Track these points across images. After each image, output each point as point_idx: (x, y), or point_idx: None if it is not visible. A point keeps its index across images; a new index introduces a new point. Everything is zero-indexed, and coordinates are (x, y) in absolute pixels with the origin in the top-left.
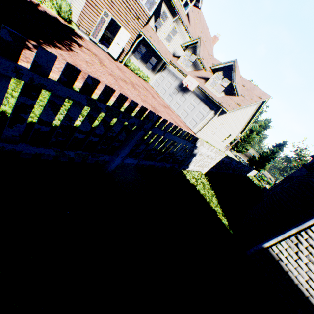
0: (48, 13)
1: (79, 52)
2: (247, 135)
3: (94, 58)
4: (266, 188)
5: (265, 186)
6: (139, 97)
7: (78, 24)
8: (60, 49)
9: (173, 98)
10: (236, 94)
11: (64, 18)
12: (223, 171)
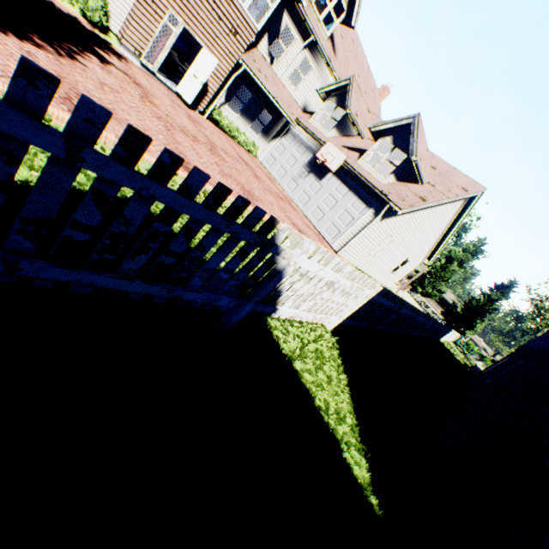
0: (57, 7)
1: (93, 67)
2: (441, 265)
3: (133, 87)
4: (478, 369)
5: (475, 363)
6: (216, 167)
7: (121, 35)
8: (37, 46)
9: (298, 185)
10: (419, 181)
11: (92, 21)
12: (385, 328)
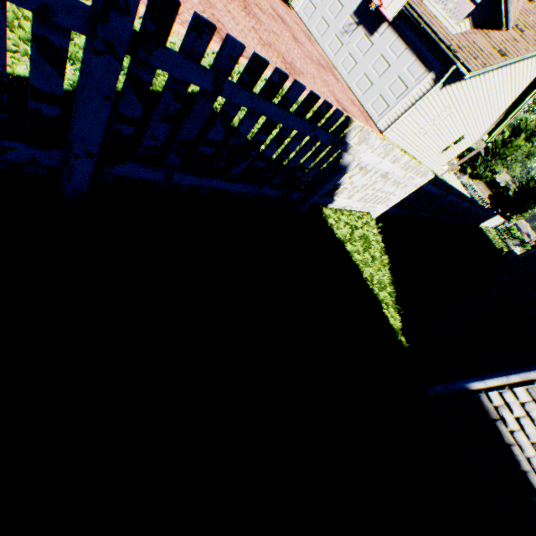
0: None
1: None
2: (503, 140)
3: None
4: (514, 254)
5: (512, 249)
6: (254, 34)
7: None
8: None
9: (343, 45)
10: (503, 25)
11: None
12: (426, 215)
